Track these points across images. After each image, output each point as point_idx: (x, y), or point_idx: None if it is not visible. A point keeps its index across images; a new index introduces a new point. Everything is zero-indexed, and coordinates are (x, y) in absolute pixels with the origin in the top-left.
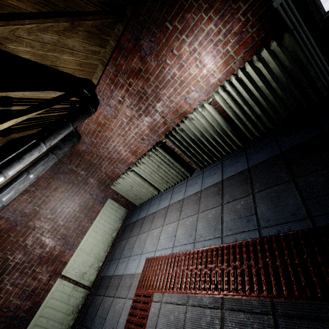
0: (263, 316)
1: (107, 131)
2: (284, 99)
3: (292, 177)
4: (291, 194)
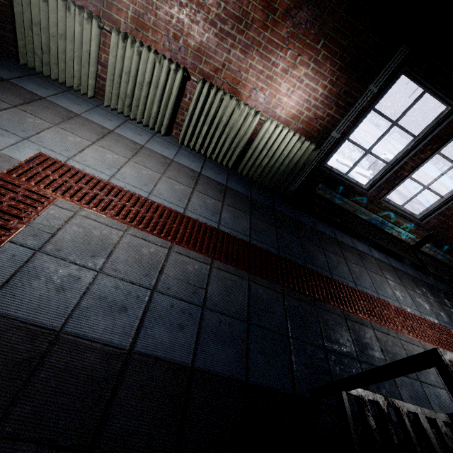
0: (204, 264)
1: None
2: (278, 174)
3: (250, 214)
4: (246, 221)
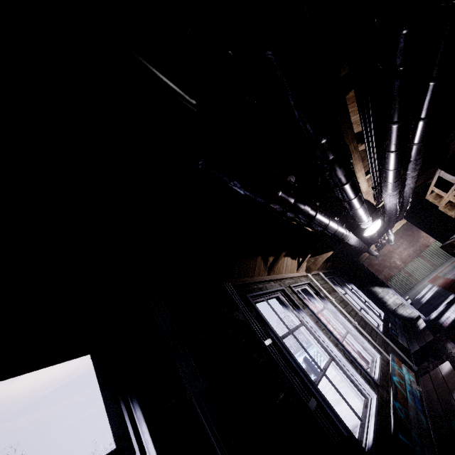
0: None
1: (392, 254)
2: None
3: None
4: None
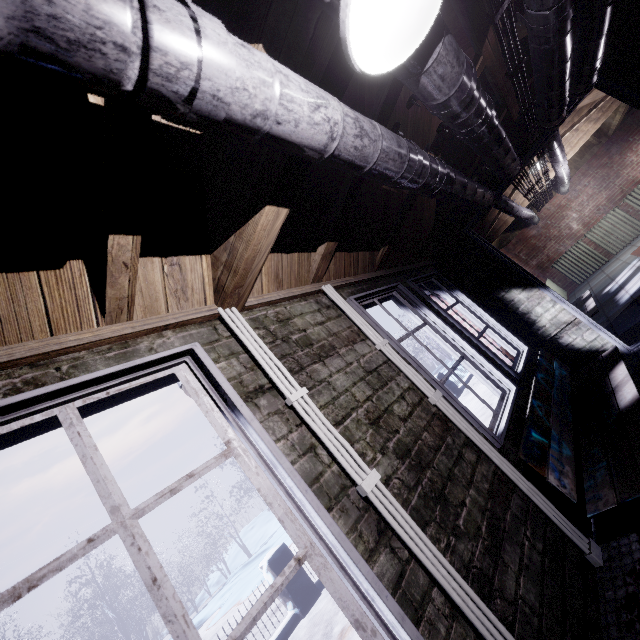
0: None
1: (565, 211)
2: None
3: None
4: None
